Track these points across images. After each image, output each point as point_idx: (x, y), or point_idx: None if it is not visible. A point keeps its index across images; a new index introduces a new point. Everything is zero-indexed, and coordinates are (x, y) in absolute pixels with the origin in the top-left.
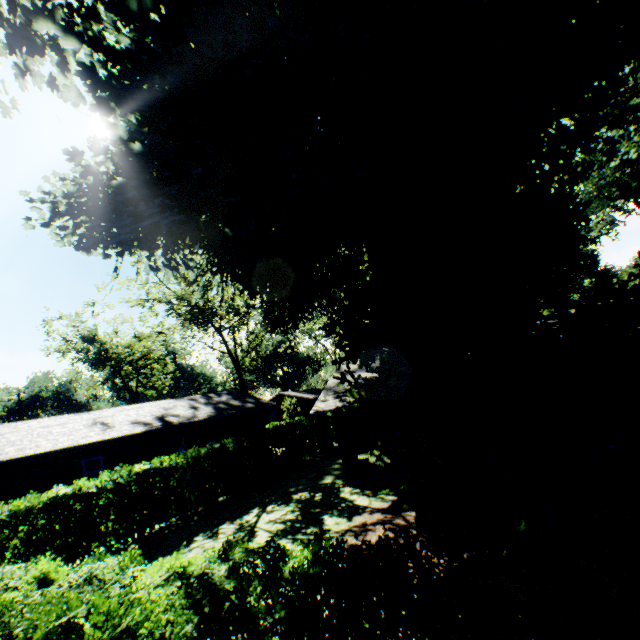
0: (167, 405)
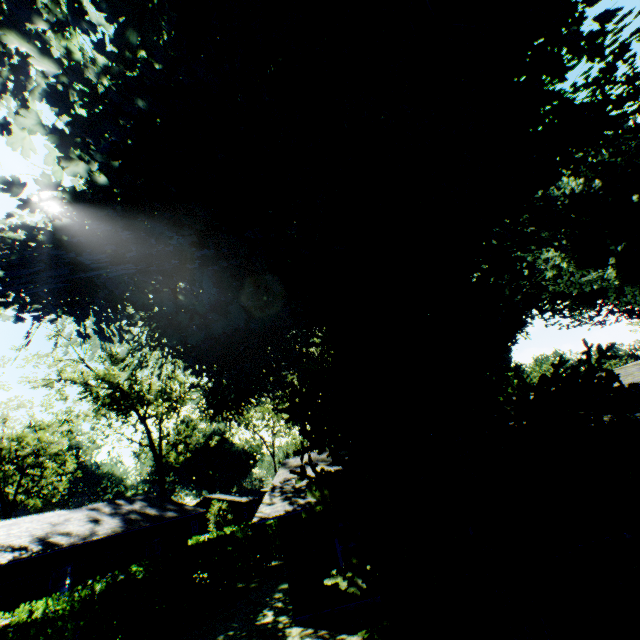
0: (56, 518)
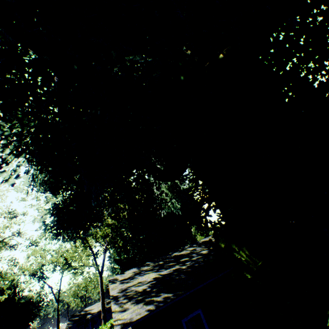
0: None
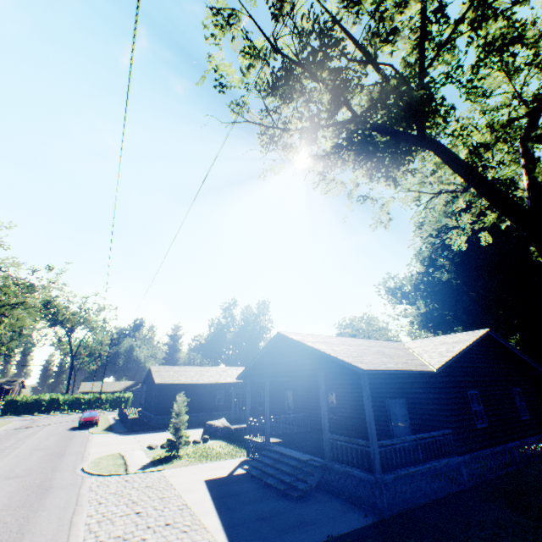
0: None
